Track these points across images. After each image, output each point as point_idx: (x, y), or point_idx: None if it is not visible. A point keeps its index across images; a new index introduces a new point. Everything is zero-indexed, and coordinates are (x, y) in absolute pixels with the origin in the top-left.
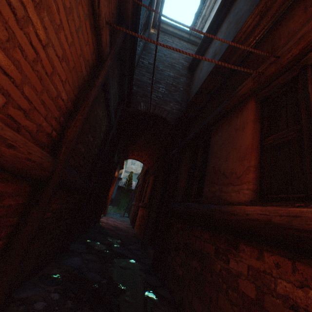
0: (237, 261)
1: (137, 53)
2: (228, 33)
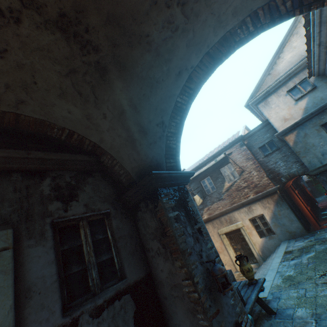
0: None
1: None
2: None
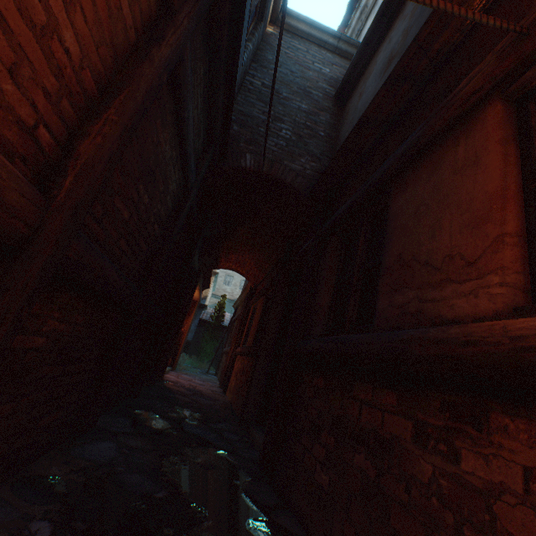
0: (486, 456)
1: (242, 60)
2: (421, 12)
